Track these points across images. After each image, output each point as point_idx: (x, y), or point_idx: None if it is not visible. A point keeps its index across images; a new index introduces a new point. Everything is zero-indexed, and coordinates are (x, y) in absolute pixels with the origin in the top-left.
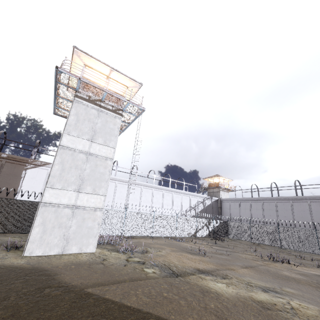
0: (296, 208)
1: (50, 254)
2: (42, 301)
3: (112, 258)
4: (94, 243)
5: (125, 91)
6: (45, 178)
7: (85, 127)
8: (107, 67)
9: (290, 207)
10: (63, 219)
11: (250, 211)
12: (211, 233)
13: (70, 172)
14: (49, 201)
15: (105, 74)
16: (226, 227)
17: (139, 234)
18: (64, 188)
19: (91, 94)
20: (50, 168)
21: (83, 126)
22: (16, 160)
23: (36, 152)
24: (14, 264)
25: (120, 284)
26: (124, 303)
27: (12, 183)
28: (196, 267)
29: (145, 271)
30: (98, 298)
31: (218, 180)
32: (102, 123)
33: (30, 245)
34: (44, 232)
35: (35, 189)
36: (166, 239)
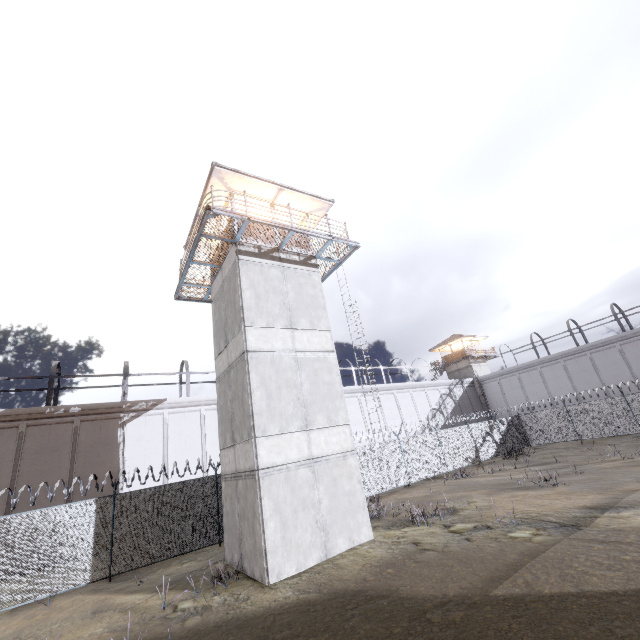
0: (631, 355)
1: (309, 566)
2: (463, 634)
3: (424, 537)
4: (367, 520)
5: (300, 222)
6: (163, 432)
7: (273, 306)
8: (272, 187)
9: (619, 356)
10: (303, 491)
11: (545, 384)
12: (501, 446)
13: (281, 398)
14: (270, 462)
15: (266, 199)
16: (520, 427)
17: (388, 487)
18: (284, 431)
19: (260, 243)
20: (165, 410)
21: (269, 304)
22: (99, 413)
23: (122, 386)
24: (285, 602)
25: (527, 568)
26: (593, 590)
27: (105, 460)
28: (578, 506)
29: (518, 537)
30: (539, 599)
31: (459, 344)
32: (294, 290)
33: (272, 560)
34: (285, 526)
35: (150, 459)
36: (432, 481)
